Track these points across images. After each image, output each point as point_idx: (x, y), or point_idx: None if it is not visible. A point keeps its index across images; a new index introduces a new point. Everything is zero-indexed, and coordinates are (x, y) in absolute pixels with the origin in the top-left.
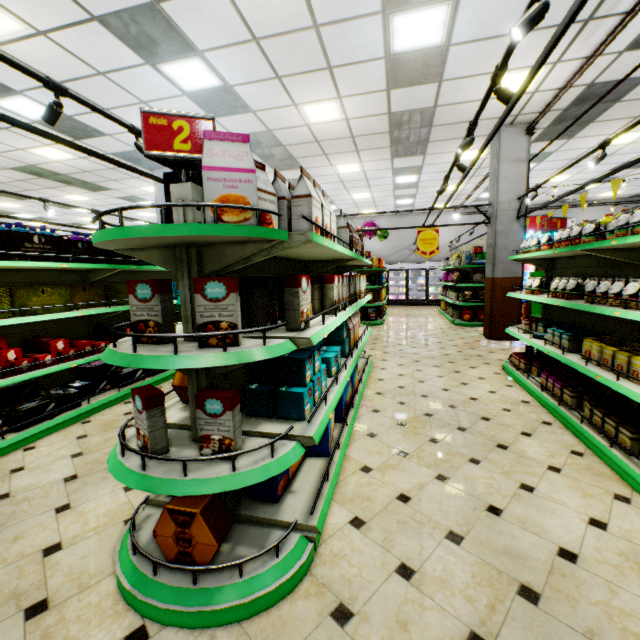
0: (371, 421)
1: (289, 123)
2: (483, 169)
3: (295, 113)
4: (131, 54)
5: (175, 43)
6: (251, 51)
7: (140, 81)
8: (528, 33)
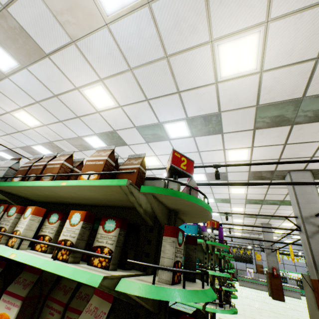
0: None
1: (249, 89)
2: None
3: (231, 83)
4: (164, 142)
5: (155, 128)
6: (156, 103)
7: (181, 146)
8: None
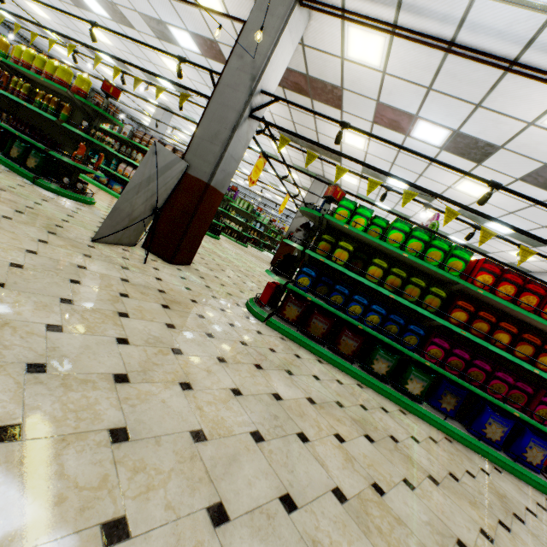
0: (94, 186)
1: (269, 116)
2: (465, 43)
3: None
4: None
5: None
6: None
7: None
8: (74, 62)
